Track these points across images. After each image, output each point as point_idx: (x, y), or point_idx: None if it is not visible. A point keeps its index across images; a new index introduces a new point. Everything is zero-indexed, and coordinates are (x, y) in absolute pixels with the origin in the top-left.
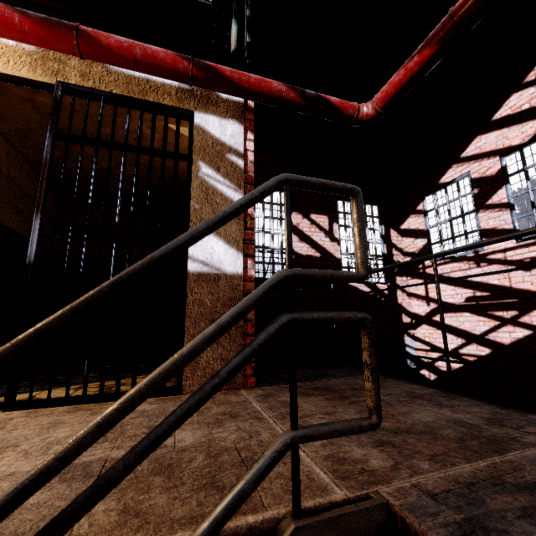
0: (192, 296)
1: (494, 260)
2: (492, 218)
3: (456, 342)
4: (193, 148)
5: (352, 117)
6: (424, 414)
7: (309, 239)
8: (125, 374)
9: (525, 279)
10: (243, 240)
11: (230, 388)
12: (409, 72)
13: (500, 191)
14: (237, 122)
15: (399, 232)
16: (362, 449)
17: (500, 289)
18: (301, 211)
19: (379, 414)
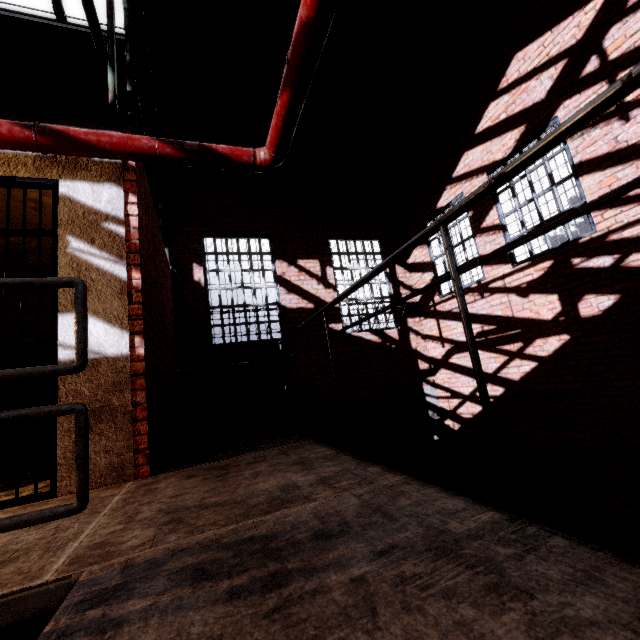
0: (65, 387)
1: (495, 288)
2: (488, 242)
3: (473, 384)
4: (58, 222)
5: (249, 164)
6: (271, 482)
7: (299, 290)
8: (32, 481)
9: (524, 306)
10: (128, 317)
11: (119, 481)
12: (279, 116)
13: (492, 212)
14: (115, 185)
15: (406, 267)
16: (142, 530)
17: (504, 320)
18: (286, 258)
19: (81, 498)
